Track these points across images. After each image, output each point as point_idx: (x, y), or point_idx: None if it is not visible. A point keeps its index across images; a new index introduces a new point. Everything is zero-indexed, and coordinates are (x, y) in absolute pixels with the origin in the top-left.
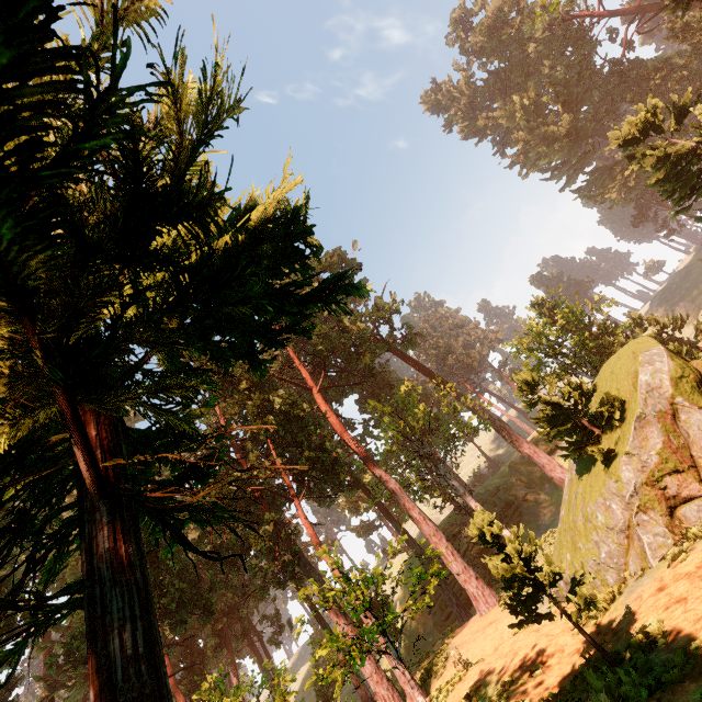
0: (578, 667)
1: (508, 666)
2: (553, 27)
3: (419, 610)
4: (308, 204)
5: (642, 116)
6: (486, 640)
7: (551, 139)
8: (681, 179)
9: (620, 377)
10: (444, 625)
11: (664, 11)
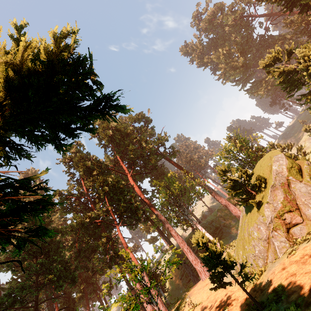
0: (244, 308)
1: (212, 307)
2: (236, 20)
3: (176, 277)
4: (91, 58)
5: (273, 54)
6: (204, 293)
7: (235, 68)
8: (290, 82)
9: (264, 168)
10: (187, 285)
11: (282, 15)
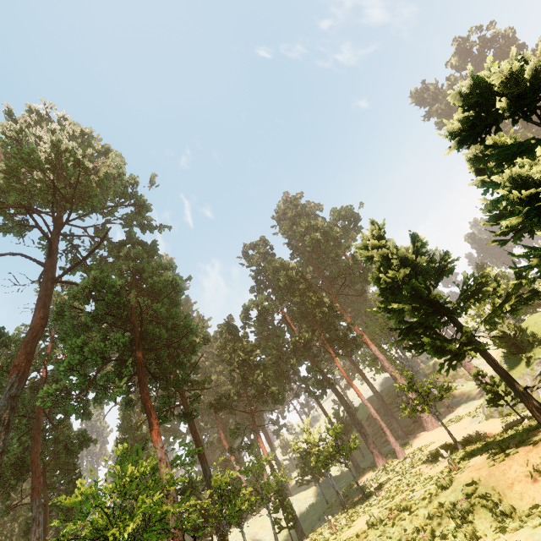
0: (505, 429)
1: (465, 435)
2: None
3: None
4: (486, 277)
5: None
6: (439, 435)
7: None
8: None
9: (540, 326)
10: (382, 446)
11: None
